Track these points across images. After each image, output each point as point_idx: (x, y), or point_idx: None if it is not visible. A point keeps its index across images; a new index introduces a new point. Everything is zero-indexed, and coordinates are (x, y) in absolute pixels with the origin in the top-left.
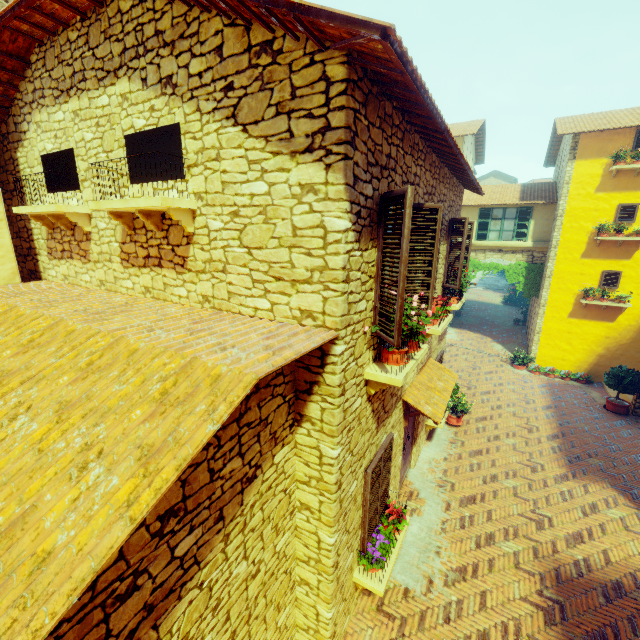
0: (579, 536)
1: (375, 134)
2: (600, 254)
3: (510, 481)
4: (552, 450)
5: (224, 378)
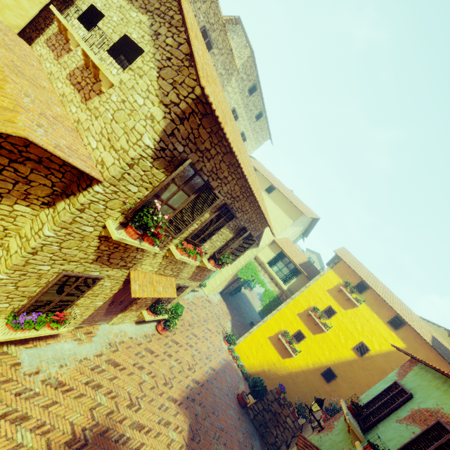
0: (142, 427)
1: (203, 132)
2: (305, 320)
3: (147, 376)
4: (187, 386)
5: (13, 124)
